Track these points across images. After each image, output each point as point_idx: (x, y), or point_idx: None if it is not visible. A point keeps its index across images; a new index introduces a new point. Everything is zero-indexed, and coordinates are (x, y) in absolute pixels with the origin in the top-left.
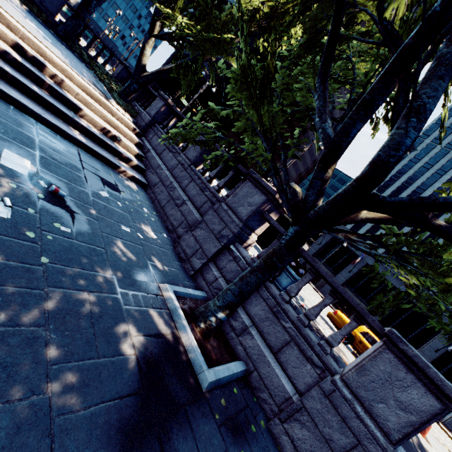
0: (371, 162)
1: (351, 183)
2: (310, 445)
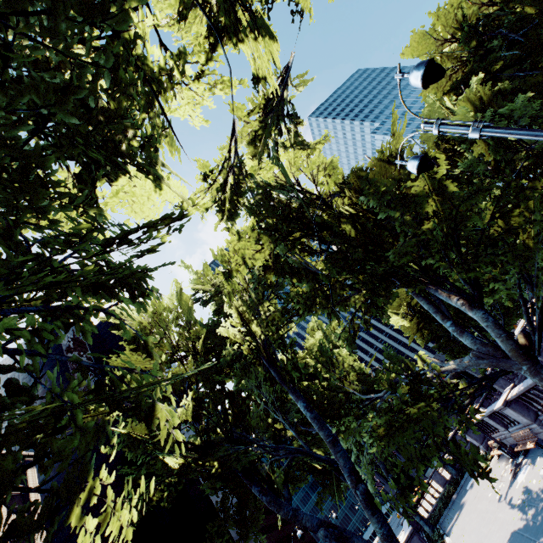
0: None
1: None
2: None
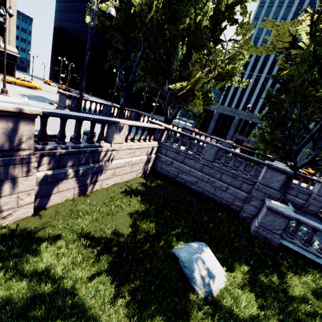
0: (312, 157)
1: (308, 161)
2: (314, 209)
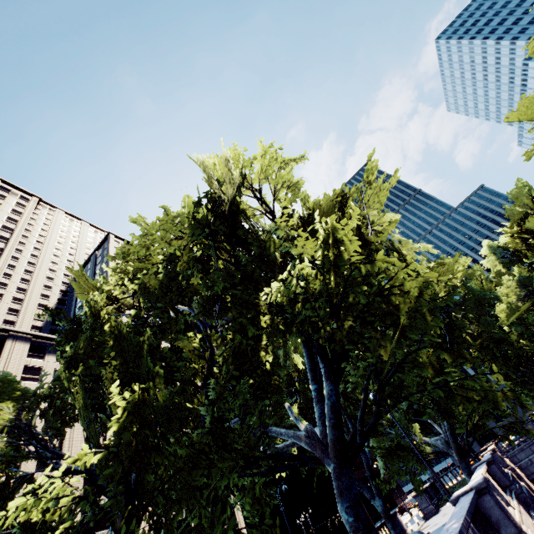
0: None
1: None
2: None
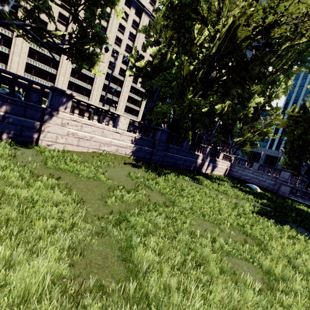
0: None
1: None
2: None
